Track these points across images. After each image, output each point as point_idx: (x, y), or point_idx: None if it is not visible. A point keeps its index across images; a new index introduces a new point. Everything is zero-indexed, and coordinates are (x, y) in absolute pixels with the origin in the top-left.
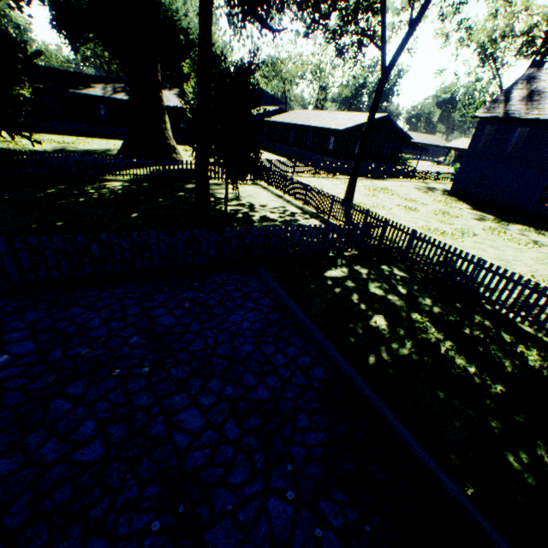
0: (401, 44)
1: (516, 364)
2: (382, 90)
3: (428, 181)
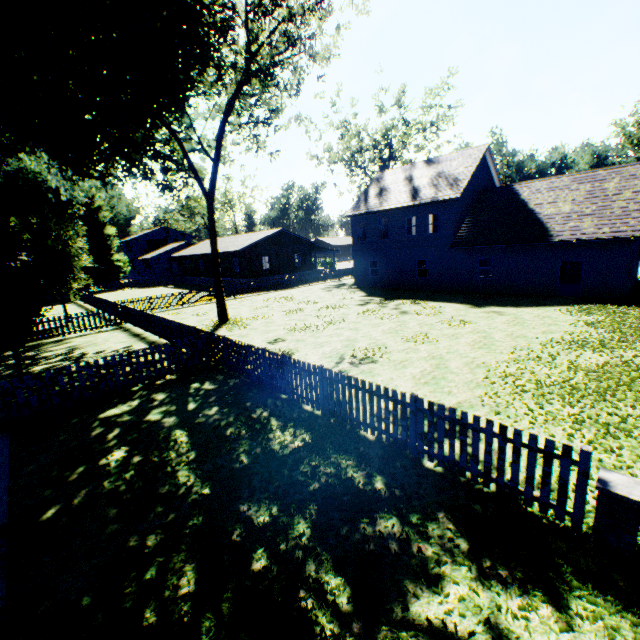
0: (212, 172)
1: (253, 453)
2: (212, 212)
3: (344, 279)
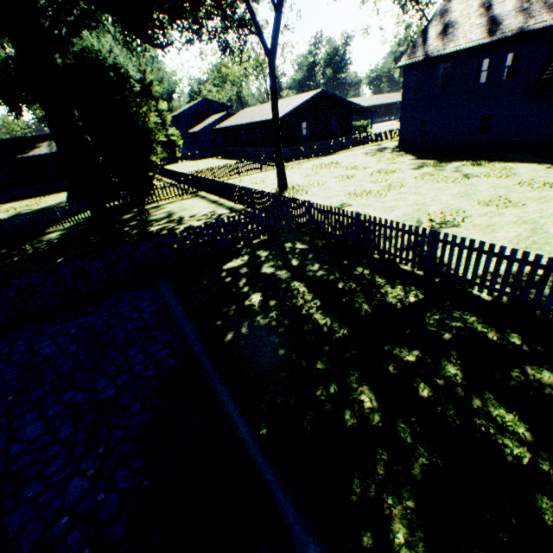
0: (274, 24)
1: (373, 304)
2: (274, 73)
3: (383, 142)
